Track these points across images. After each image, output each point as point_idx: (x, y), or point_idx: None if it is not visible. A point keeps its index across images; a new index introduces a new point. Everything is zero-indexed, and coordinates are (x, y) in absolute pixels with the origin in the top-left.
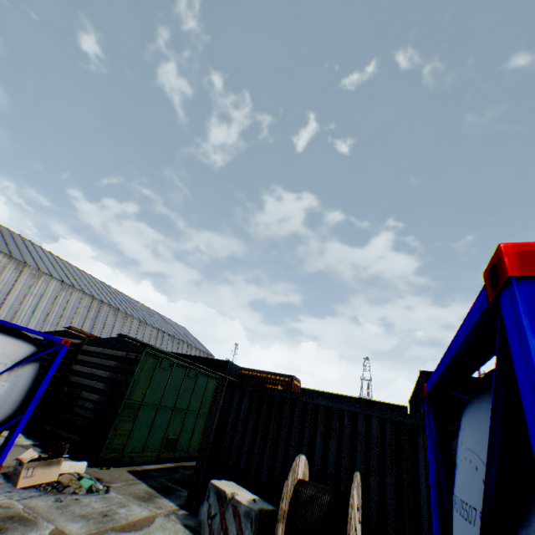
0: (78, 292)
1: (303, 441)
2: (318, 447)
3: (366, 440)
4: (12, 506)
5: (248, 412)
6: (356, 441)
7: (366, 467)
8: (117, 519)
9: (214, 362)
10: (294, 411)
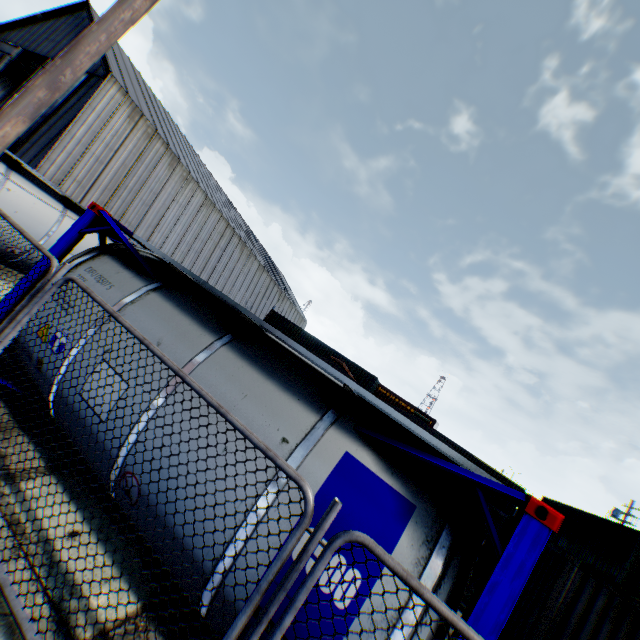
0: (216, 213)
1: None
2: None
3: None
4: None
5: (603, 611)
6: None
7: None
8: None
9: (359, 370)
10: None
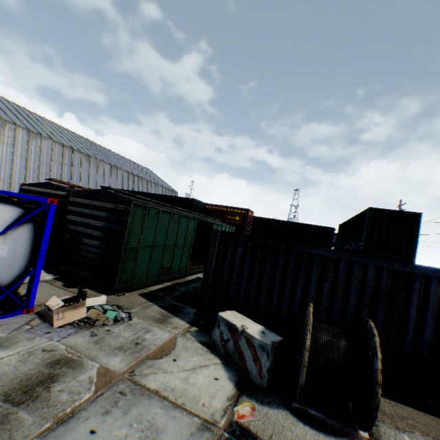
0: (47, 140)
1: (297, 283)
2: (312, 288)
3: (360, 284)
4: (54, 349)
5: (243, 258)
6: (350, 285)
7: (358, 305)
8: (147, 347)
9: (183, 200)
10: (289, 259)
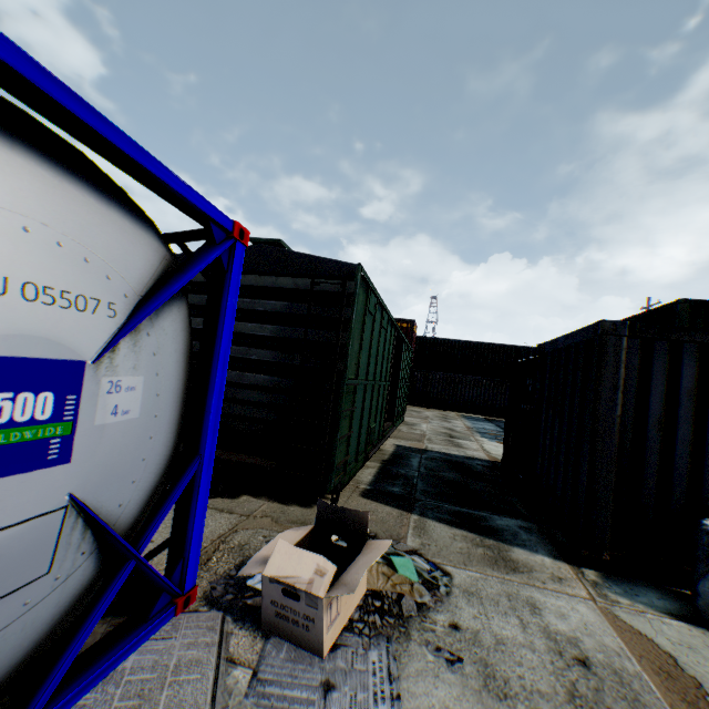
0: None
1: None
2: None
3: None
4: None
5: (700, 387)
6: None
7: None
8: (621, 670)
9: None
10: None
